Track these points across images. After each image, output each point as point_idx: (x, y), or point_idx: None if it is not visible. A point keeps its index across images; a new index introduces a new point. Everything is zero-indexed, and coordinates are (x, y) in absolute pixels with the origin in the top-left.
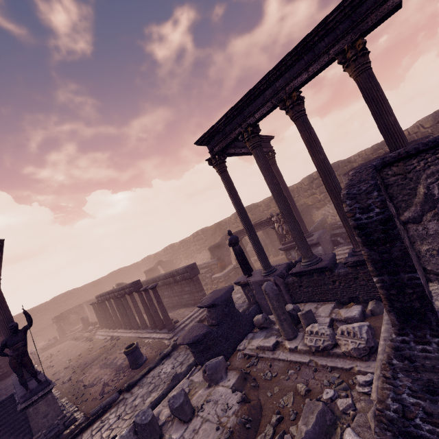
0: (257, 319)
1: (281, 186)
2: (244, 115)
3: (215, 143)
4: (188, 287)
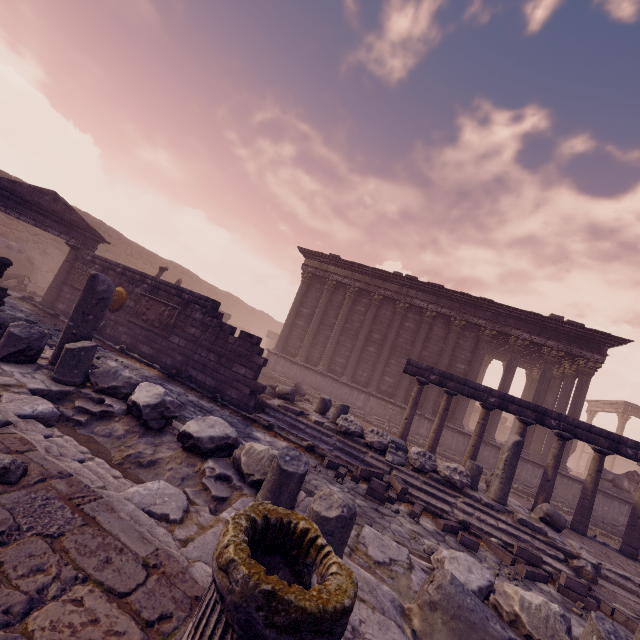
0: None
1: None
2: None
3: (633, 411)
4: None
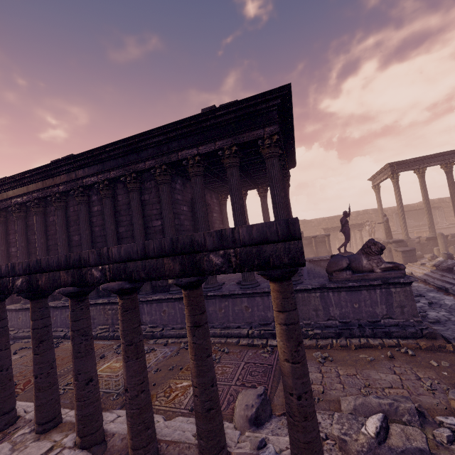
0: (417, 253)
1: (380, 205)
2: (423, 162)
3: (399, 168)
4: (320, 248)
